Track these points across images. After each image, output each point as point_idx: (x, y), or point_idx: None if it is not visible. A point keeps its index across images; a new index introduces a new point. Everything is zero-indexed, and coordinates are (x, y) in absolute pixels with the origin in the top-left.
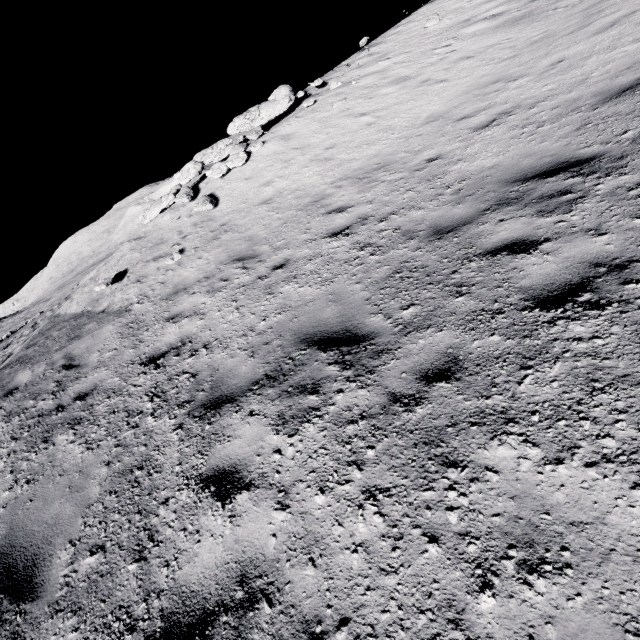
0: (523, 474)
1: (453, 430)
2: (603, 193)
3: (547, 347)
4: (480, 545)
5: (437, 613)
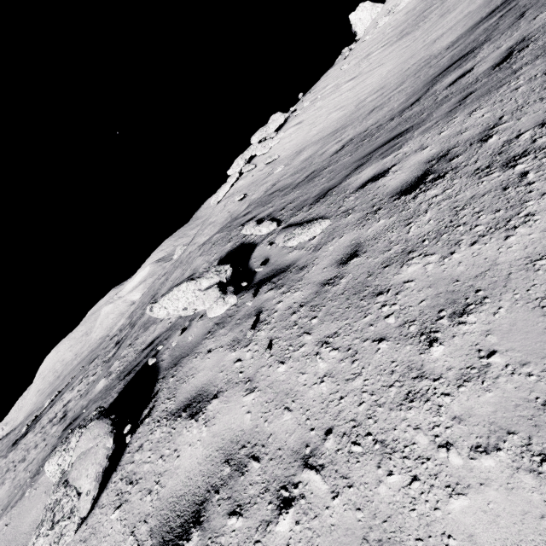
0: None
1: None
2: None
3: None
4: None
5: None
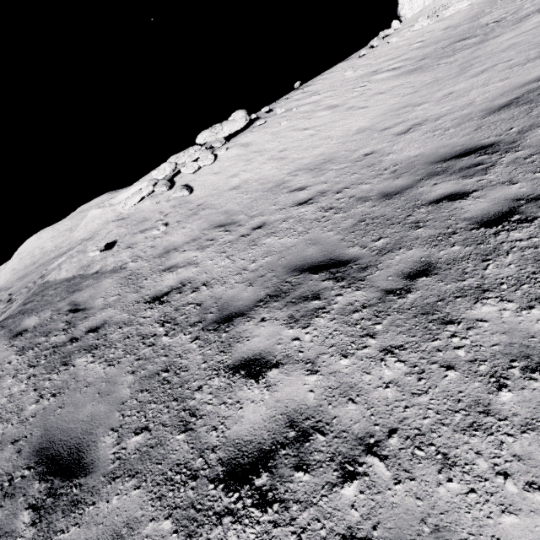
0: (507, 319)
1: (442, 303)
2: (507, 162)
3: (498, 247)
4: (488, 364)
5: (469, 410)
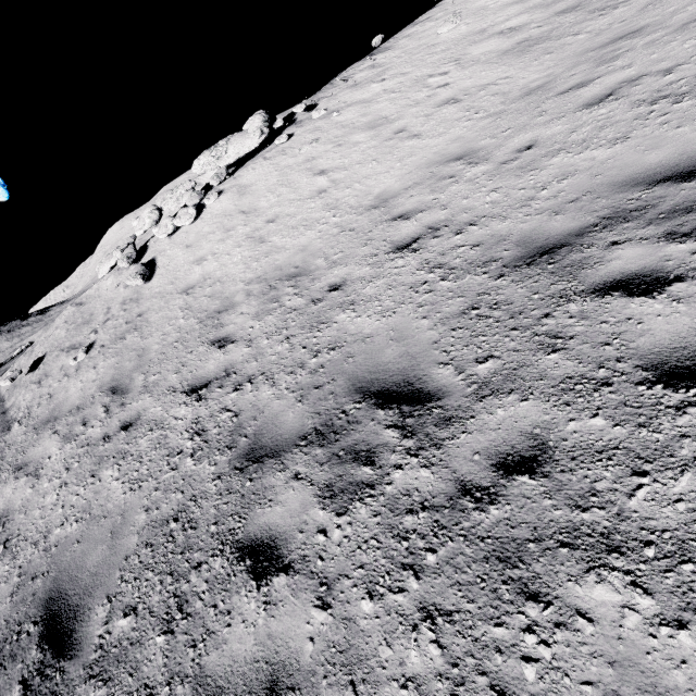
0: None
1: None
2: (389, 494)
3: None
4: None
5: None
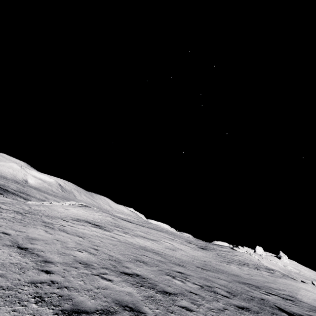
0: None
1: None
2: None
3: None
4: None
5: None
